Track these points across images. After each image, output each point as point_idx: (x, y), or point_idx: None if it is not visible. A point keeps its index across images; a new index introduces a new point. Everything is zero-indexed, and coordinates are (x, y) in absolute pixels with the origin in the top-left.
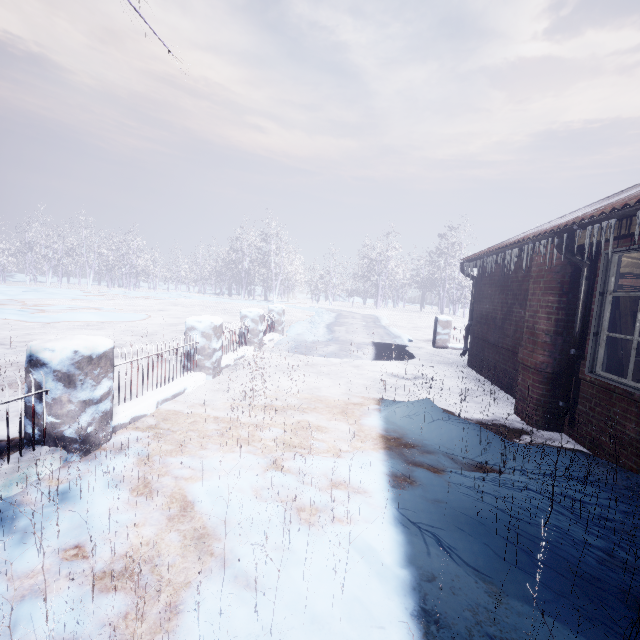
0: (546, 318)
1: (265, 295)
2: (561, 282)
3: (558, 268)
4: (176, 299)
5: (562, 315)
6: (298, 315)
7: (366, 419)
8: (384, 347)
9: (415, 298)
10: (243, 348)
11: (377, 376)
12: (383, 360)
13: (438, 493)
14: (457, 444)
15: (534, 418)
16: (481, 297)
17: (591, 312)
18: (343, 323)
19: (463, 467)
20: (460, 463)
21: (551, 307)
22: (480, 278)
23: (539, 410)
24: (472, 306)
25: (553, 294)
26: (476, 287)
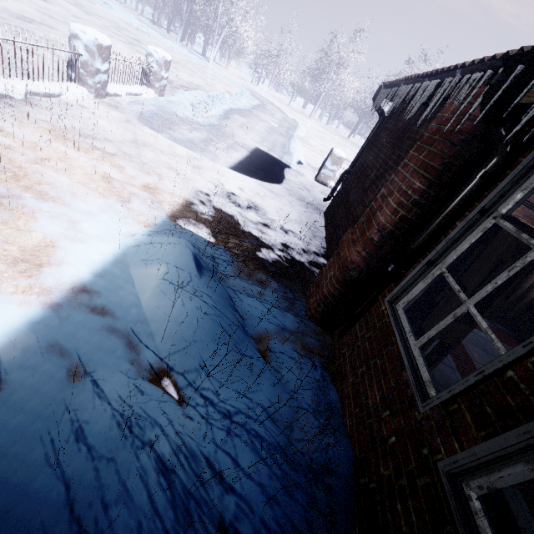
0: (393, 209)
1: (204, 49)
2: (448, 164)
3: (461, 138)
4: (90, 1)
5: (414, 215)
6: (217, 86)
7: (94, 247)
8: (260, 158)
9: (353, 124)
10: (64, 84)
11: (208, 189)
12: (241, 172)
13: (2, 435)
14: (165, 331)
15: (312, 311)
16: (374, 144)
17: (450, 230)
18: (252, 115)
19: (132, 373)
20: (137, 364)
21: (409, 197)
22: (388, 118)
23: (321, 307)
24: (362, 151)
25: (424, 178)
26: (378, 129)
